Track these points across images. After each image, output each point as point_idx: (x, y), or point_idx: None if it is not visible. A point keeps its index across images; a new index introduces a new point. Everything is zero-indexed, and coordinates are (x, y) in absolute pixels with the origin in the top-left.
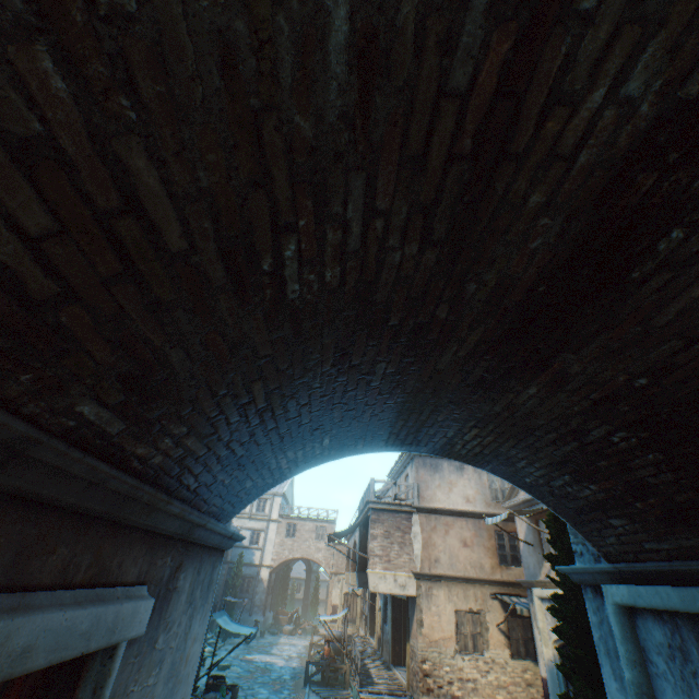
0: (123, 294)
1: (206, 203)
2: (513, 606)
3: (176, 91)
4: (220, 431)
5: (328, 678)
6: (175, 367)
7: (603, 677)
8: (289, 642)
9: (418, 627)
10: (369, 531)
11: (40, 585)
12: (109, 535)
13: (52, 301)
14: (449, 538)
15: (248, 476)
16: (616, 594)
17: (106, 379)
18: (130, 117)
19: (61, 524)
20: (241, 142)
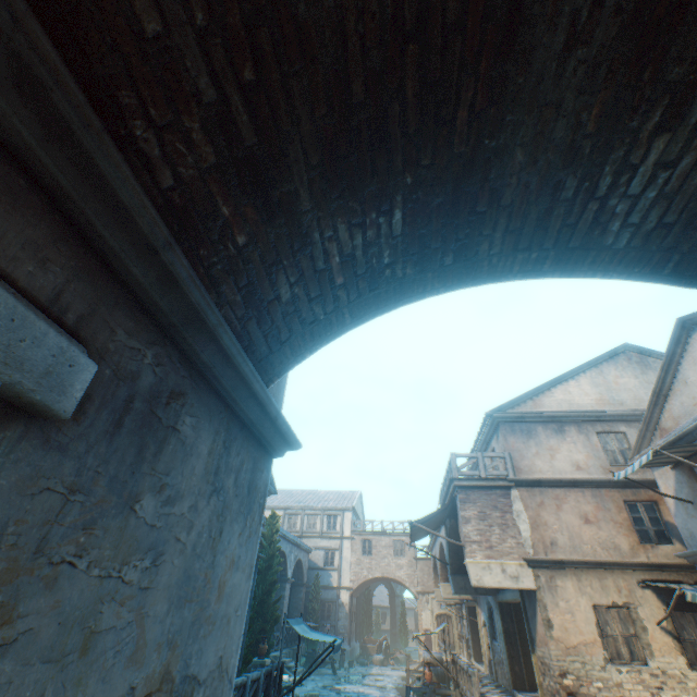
0: None
1: None
2: (680, 591)
3: None
4: None
5: None
6: None
7: None
8: (382, 673)
9: (546, 629)
10: (459, 514)
11: None
12: None
13: None
14: (563, 515)
15: (278, 261)
16: None
17: None
18: None
19: None
20: None
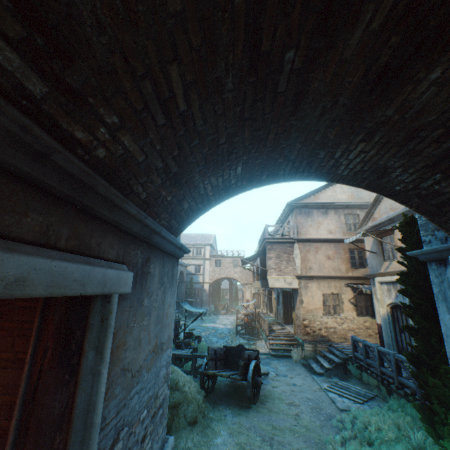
0: None
1: None
2: (360, 289)
3: None
4: (151, 135)
5: (248, 332)
6: None
7: (438, 313)
8: (225, 318)
9: (300, 304)
10: (266, 255)
11: (22, 239)
12: (81, 219)
13: None
14: (318, 256)
15: (184, 198)
16: None
17: None
18: None
19: (25, 193)
20: None
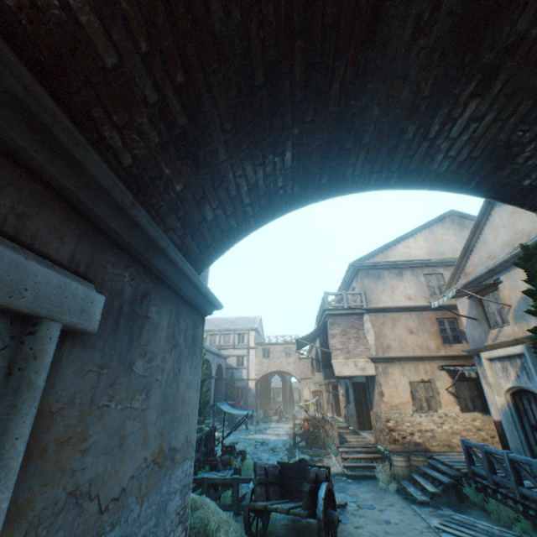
0: None
1: None
2: (462, 371)
3: None
4: (123, 3)
5: (311, 443)
6: None
7: None
8: (278, 426)
9: (380, 397)
10: (329, 332)
11: None
12: None
13: None
14: (397, 330)
15: (204, 196)
16: None
17: None
18: None
19: None
20: None
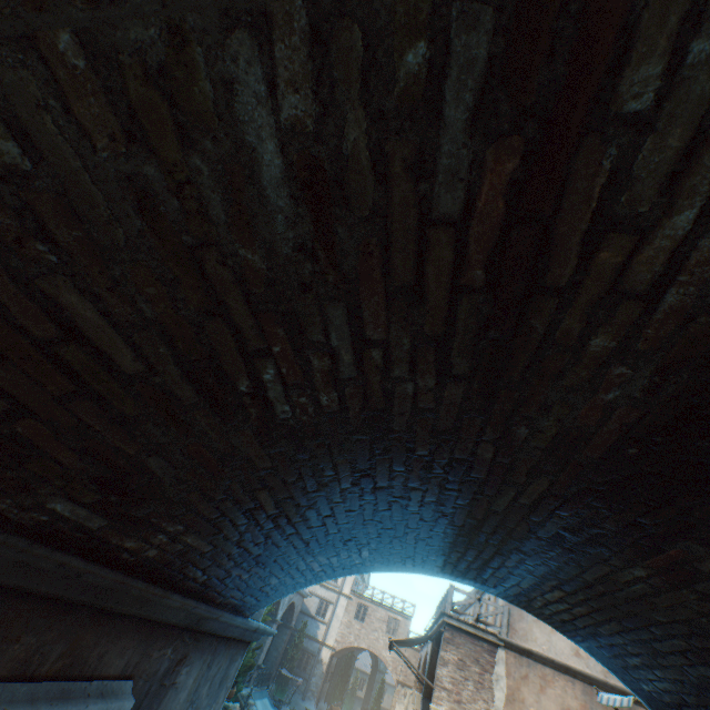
0: (82, 409)
1: (157, 330)
2: None
3: (95, 234)
4: (225, 531)
5: None
6: (157, 472)
7: None
8: None
9: None
10: (439, 651)
11: None
12: (93, 623)
13: (5, 415)
14: (545, 700)
15: (271, 573)
16: None
17: (78, 481)
18: (51, 259)
19: (33, 610)
20: (182, 275)
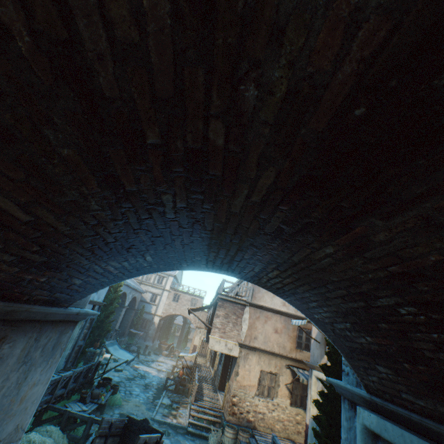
0: None
1: None
2: (298, 377)
3: None
4: None
5: (178, 389)
6: None
7: None
8: (164, 361)
9: (235, 376)
10: (215, 311)
11: None
12: None
13: None
14: (266, 326)
15: (72, 276)
16: (366, 419)
17: None
18: None
19: None
20: None
